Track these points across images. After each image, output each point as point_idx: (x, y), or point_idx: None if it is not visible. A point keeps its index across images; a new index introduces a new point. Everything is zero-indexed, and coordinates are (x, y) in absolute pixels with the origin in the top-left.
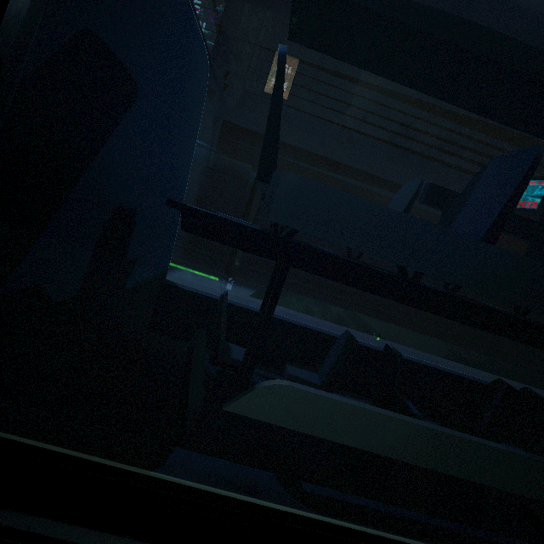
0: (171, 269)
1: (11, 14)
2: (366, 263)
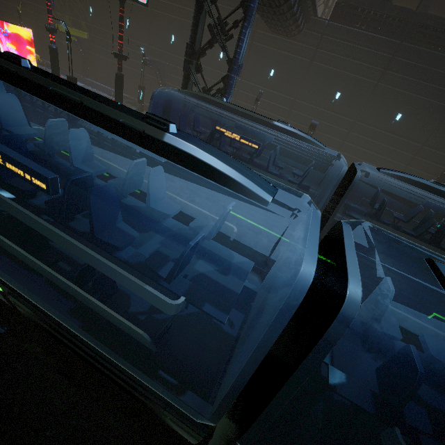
0: (265, 232)
1: (297, 372)
2: (438, 373)
